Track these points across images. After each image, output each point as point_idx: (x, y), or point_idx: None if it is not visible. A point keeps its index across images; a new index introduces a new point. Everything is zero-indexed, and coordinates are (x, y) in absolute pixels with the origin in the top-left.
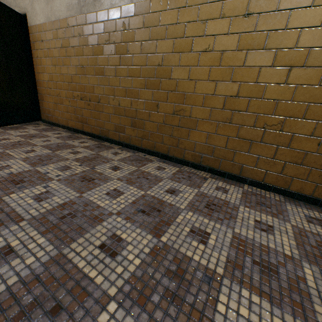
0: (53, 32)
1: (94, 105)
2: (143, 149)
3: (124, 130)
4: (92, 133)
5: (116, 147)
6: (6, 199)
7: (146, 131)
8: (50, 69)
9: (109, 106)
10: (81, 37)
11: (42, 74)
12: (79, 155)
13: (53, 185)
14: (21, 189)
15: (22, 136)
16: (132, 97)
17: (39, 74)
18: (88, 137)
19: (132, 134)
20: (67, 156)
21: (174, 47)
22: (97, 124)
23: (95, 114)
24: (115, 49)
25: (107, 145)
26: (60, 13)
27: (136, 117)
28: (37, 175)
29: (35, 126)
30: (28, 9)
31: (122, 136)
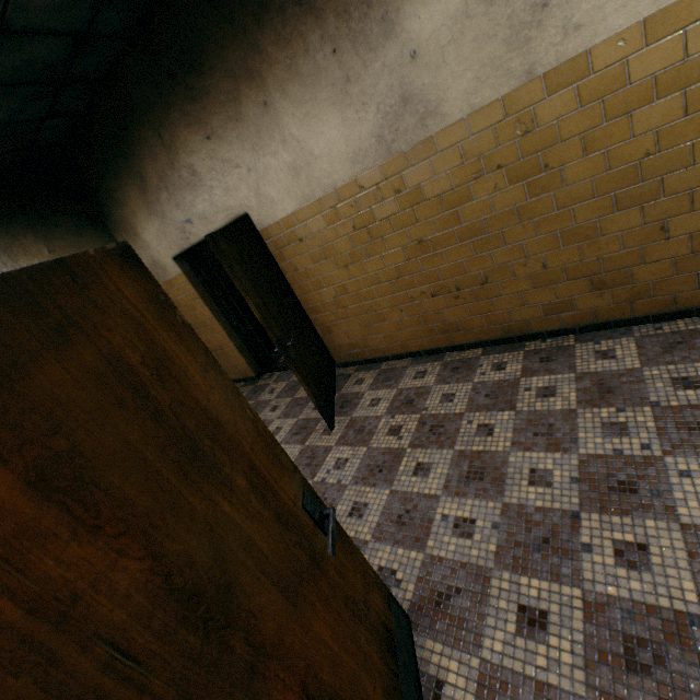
0: (325, 216)
1: (473, 293)
2: (639, 318)
3: (570, 306)
4: (479, 341)
5: (570, 343)
6: (689, 521)
7: (639, 284)
8: (335, 278)
9: (515, 280)
10: (402, 195)
11: (314, 293)
12: (561, 393)
13: (686, 467)
14: (660, 496)
15: (394, 410)
16: (578, 242)
17: (310, 295)
18: (476, 351)
19: (596, 305)
20: (552, 405)
21: (687, 104)
22: (489, 322)
23: (480, 306)
24: (506, 177)
25: (543, 346)
26: (333, 177)
27: (601, 271)
28: (617, 463)
29: (352, 381)
30: (250, 203)
31: (566, 318)
